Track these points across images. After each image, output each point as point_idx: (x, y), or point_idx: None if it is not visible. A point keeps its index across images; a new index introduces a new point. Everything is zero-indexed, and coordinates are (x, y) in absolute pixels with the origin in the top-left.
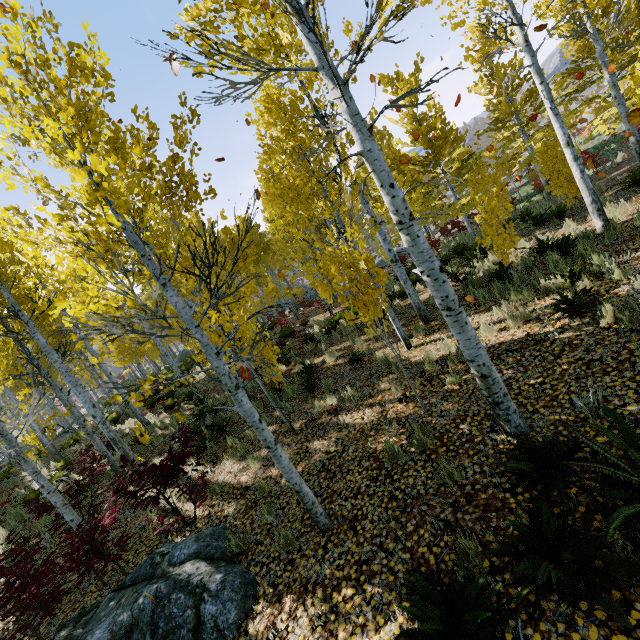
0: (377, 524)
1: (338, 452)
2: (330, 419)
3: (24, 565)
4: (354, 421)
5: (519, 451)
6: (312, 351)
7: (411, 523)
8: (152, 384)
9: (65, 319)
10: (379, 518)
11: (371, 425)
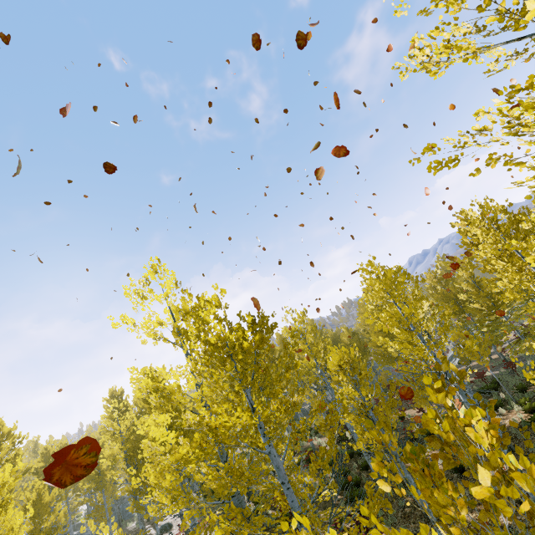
0: None
1: None
2: None
3: None
4: (470, 519)
5: None
6: None
7: None
8: None
9: (353, 447)
10: None
11: None
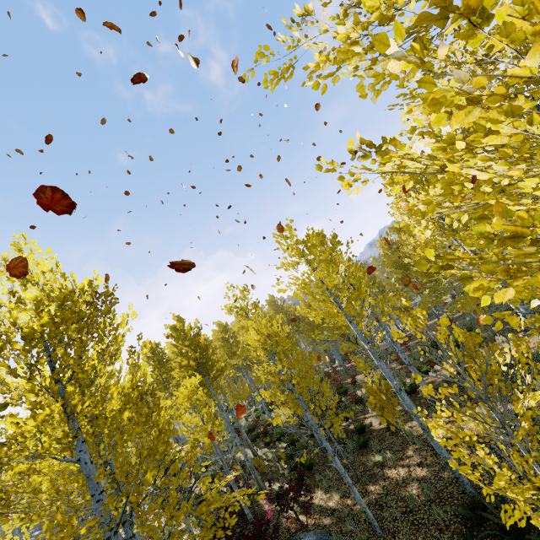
0: (405, 536)
1: (384, 494)
2: (378, 471)
3: (233, 533)
4: (392, 475)
5: (467, 505)
6: (362, 411)
7: (420, 536)
8: (246, 419)
9: (273, 422)
10: (406, 533)
11: (402, 479)
